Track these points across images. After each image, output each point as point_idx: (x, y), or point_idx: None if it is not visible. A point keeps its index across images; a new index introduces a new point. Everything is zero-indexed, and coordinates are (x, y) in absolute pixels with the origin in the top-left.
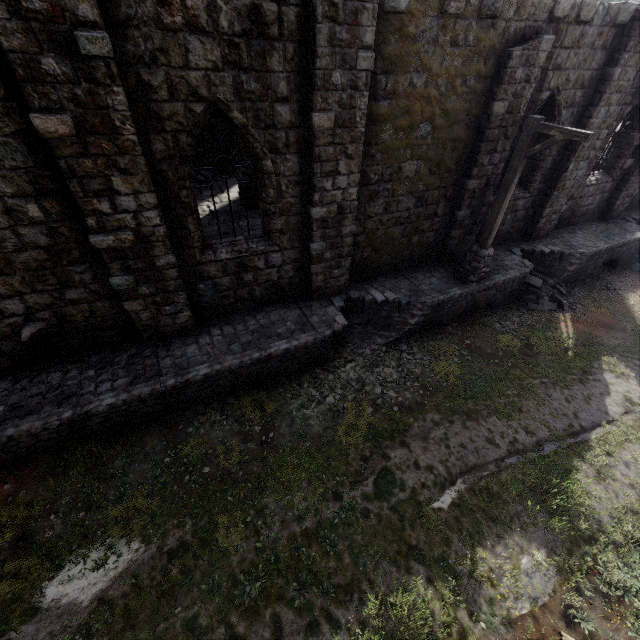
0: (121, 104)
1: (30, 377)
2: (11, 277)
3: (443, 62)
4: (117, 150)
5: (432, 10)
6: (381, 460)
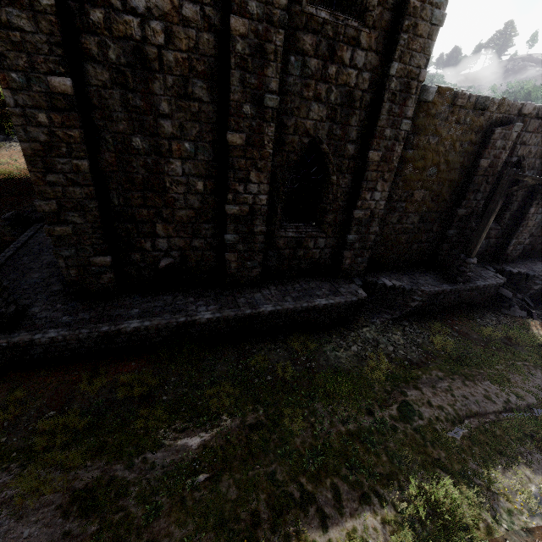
0: (271, 132)
1: (152, 295)
2: (170, 224)
3: (449, 132)
4: (260, 157)
5: (446, 102)
6: (401, 395)
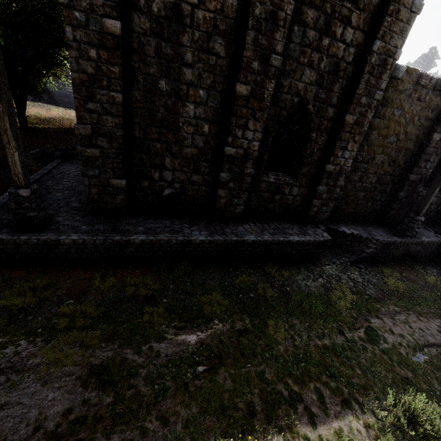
0: (271, 88)
1: (153, 219)
2: (176, 159)
3: (411, 107)
4: (259, 108)
5: (412, 81)
6: (366, 321)
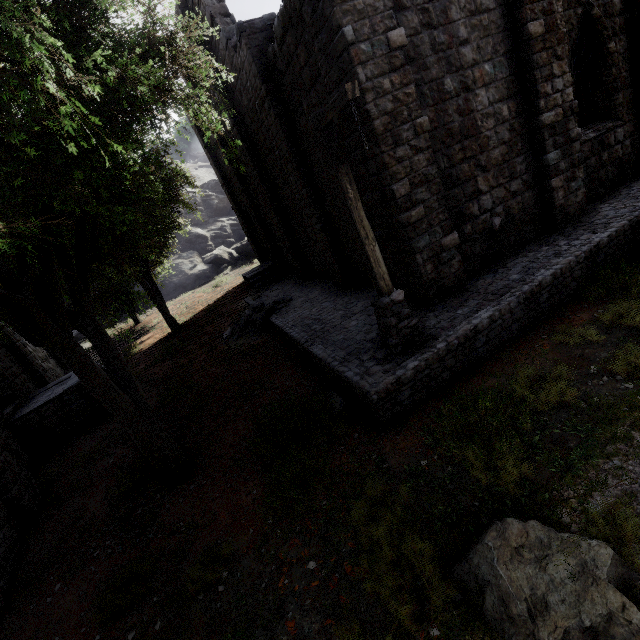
0: (560, 8)
1: (499, 268)
2: (488, 173)
3: None
4: (556, 42)
5: None
6: None
